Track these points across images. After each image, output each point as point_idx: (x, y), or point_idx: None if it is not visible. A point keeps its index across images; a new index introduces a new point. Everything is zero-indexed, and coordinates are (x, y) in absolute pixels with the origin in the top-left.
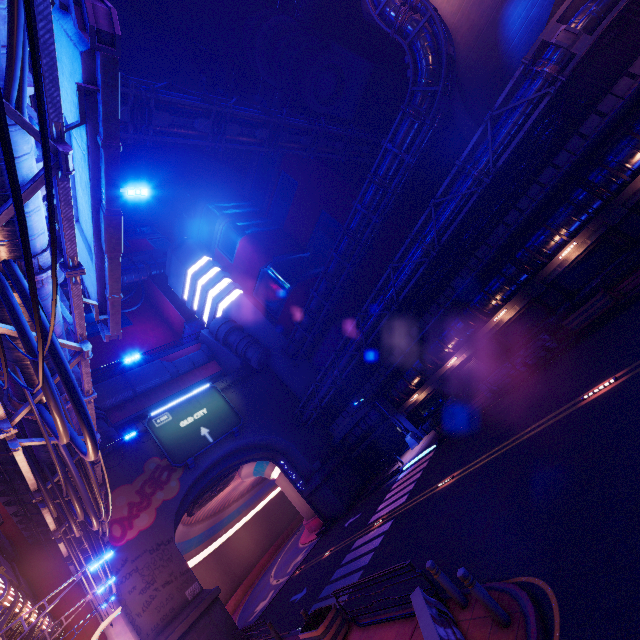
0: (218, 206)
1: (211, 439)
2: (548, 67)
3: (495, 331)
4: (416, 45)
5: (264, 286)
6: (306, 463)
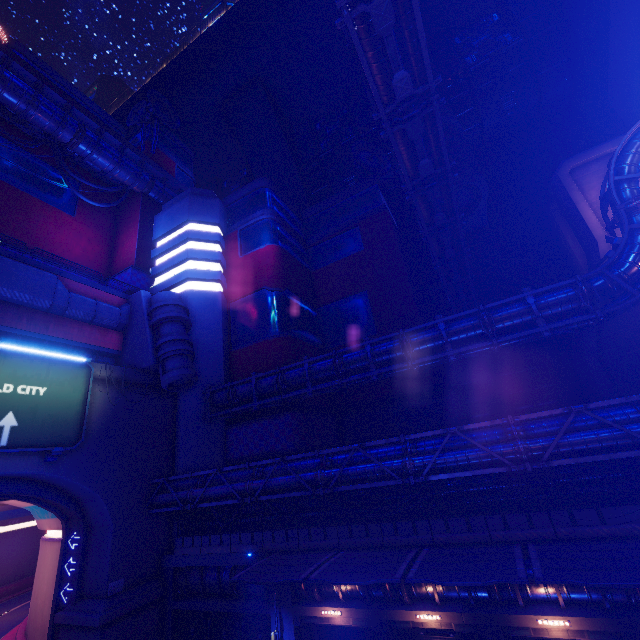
0: (275, 199)
1: (6, 441)
2: None
3: (527, 635)
4: (638, 237)
5: (251, 306)
6: (105, 571)
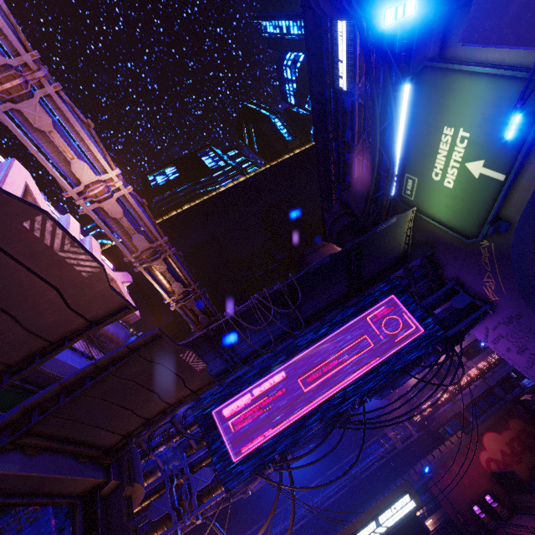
0: None
1: None
2: (387, 445)
3: None
4: None
5: None
6: None
